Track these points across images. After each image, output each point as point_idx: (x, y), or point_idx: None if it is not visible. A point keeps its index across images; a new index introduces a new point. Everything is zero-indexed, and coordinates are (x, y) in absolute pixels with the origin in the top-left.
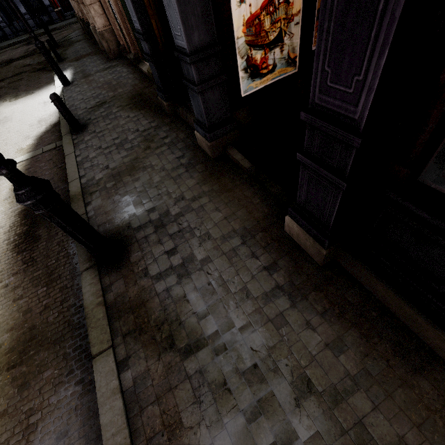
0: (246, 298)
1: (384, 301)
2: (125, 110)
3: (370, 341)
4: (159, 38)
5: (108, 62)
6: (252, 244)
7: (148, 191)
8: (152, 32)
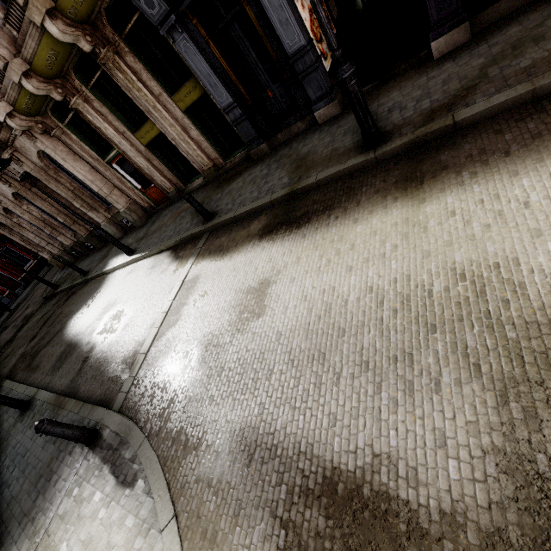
0: (467, 63)
1: (510, 10)
2: (228, 187)
3: (528, 12)
4: (247, 96)
5: (144, 225)
6: (431, 71)
7: (335, 141)
8: (240, 97)
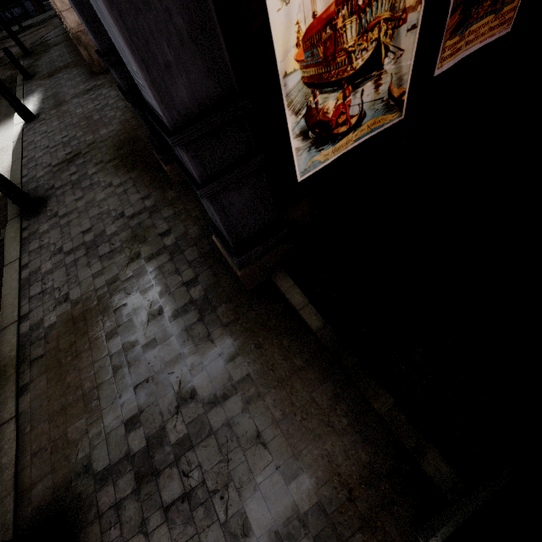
0: None
1: None
2: (106, 172)
3: None
4: None
5: (91, 79)
6: None
7: (129, 367)
8: None
